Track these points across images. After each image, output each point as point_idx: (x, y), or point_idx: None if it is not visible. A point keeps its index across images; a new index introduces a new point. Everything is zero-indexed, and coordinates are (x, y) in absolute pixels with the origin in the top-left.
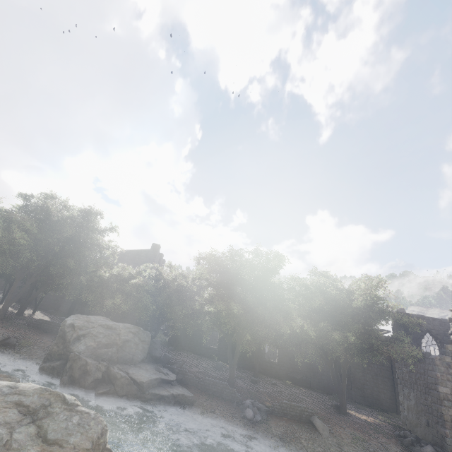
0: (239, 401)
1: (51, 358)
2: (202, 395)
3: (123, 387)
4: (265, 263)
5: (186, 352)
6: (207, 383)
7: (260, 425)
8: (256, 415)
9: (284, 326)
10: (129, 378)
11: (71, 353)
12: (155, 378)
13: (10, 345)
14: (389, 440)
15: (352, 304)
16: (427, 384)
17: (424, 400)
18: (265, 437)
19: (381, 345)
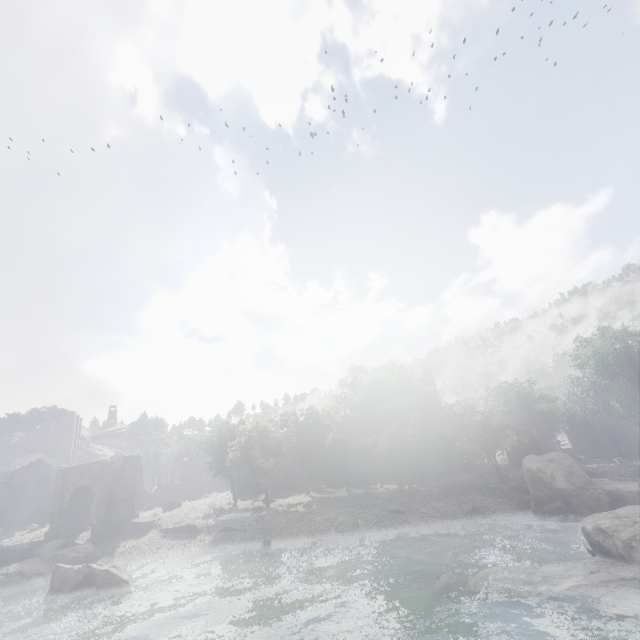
0: None
1: (543, 502)
2: None
3: (633, 500)
4: None
5: None
6: None
7: None
8: None
9: None
10: (630, 491)
11: (568, 490)
12: (637, 485)
13: (478, 509)
14: None
15: None
16: None
17: None
18: None
19: None
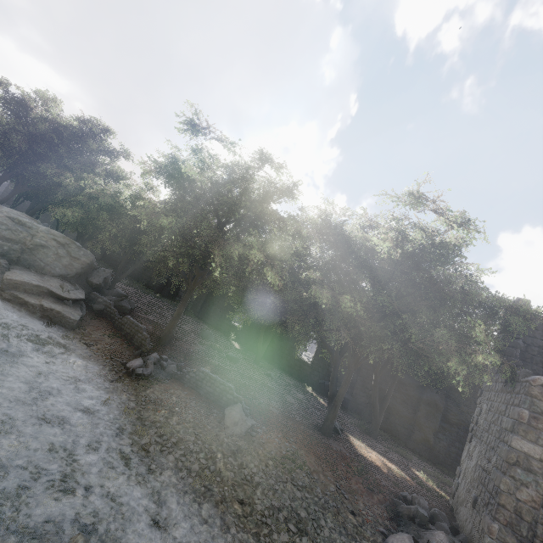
0: (145, 351)
1: None
2: (107, 330)
3: None
4: (238, 168)
5: (193, 318)
6: (125, 321)
7: (136, 379)
8: (144, 368)
9: (216, 252)
10: None
11: None
12: (35, 284)
13: None
14: (368, 492)
15: (380, 253)
16: (501, 432)
17: (487, 460)
18: (119, 390)
19: (428, 340)
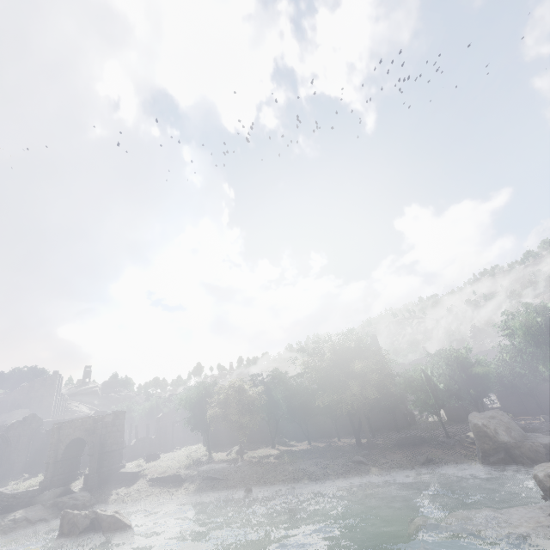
0: None
1: (489, 454)
2: None
3: None
4: None
5: None
6: None
7: None
8: None
9: None
10: None
11: (510, 443)
12: None
13: (431, 460)
14: None
15: None
16: None
17: None
18: None
19: None
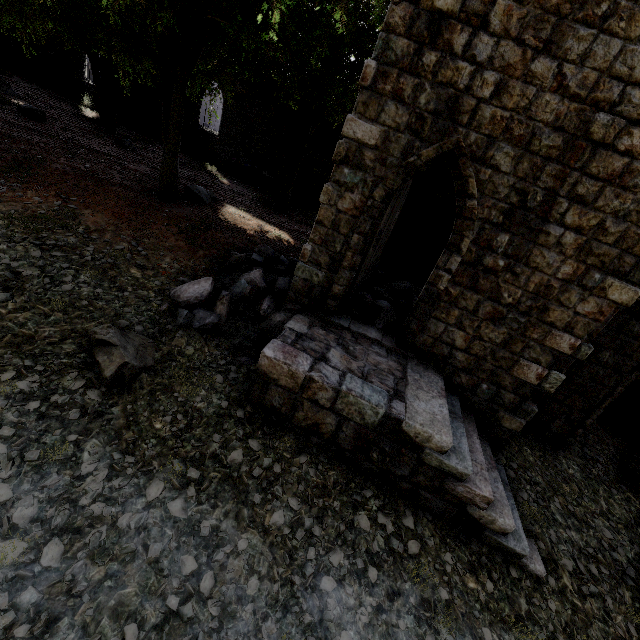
0: None
1: None
2: None
3: None
4: None
5: None
6: None
7: None
8: None
9: None
10: None
11: None
12: None
13: None
14: (192, 249)
15: None
16: None
17: None
18: None
19: None
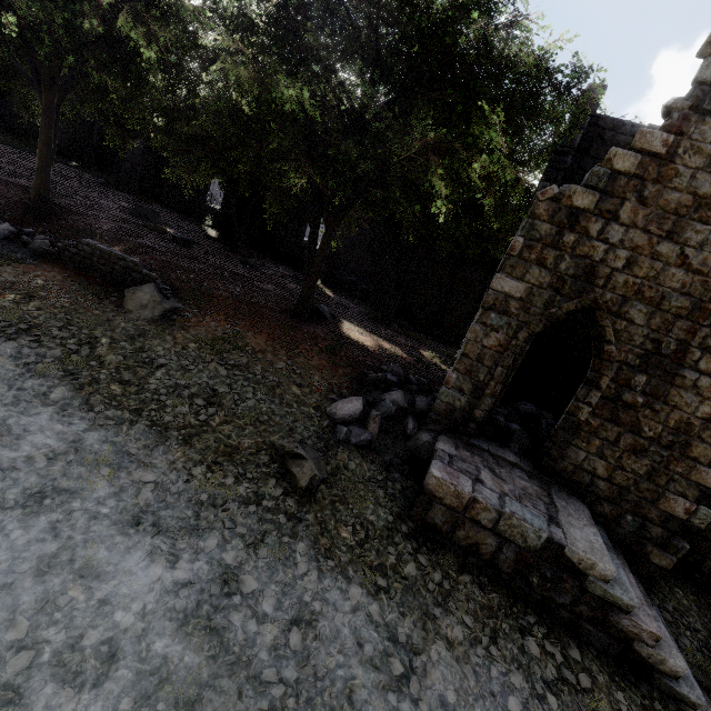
0: None
1: None
2: None
3: None
4: None
5: (137, 196)
6: None
7: None
8: None
9: None
10: None
11: None
12: None
13: None
14: (333, 368)
15: None
16: None
17: None
18: None
19: None
